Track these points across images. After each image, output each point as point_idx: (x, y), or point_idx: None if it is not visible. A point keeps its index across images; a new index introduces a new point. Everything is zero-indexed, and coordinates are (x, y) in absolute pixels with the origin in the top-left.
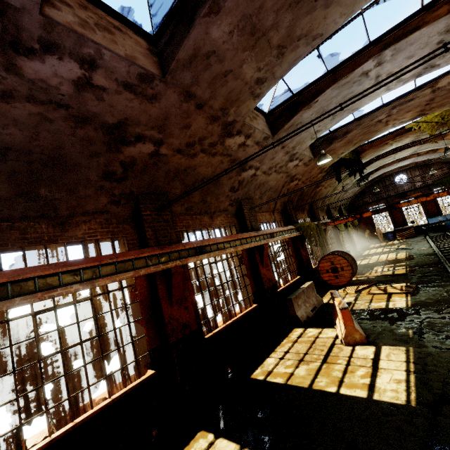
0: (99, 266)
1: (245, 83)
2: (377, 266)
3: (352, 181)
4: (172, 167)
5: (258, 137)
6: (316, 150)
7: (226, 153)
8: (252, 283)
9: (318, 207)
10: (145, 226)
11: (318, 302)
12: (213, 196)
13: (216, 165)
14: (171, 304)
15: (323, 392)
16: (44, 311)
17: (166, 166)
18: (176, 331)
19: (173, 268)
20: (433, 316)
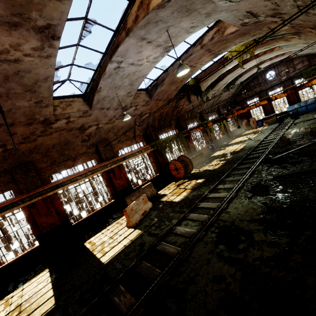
0: None
1: (29, 107)
2: (217, 158)
3: (219, 90)
4: (24, 150)
5: (77, 115)
6: (150, 94)
7: (60, 129)
8: (111, 189)
9: (188, 117)
10: (18, 184)
11: (151, 195)
12: (69, 150)
13: (58, 137)
14: (41, 216)
15: (92, 254)
16: None
17: (19, 151)
18: (46, 227)
19: (36, 202)
20: (176, 210)
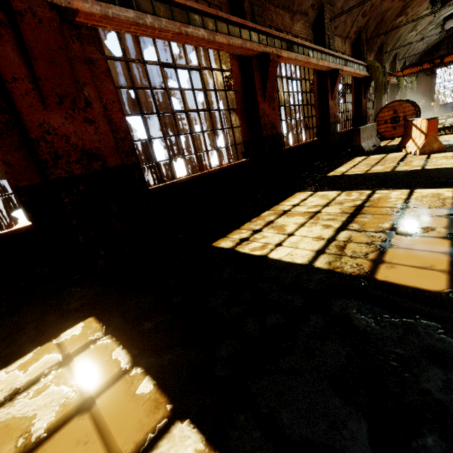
0: (215, 18)
1: None
2: None
3: (439, 19)
4: None
5: None
6: None
7: None
8: (317, 115)
9: (386, 53)
10: None
11: (377, 143)
12: None
13: None
14: (264, 98)
15: (408, 170)
16: (168, 65)
17: None
18: (267, 127)
19: (271, 54)
20: None
